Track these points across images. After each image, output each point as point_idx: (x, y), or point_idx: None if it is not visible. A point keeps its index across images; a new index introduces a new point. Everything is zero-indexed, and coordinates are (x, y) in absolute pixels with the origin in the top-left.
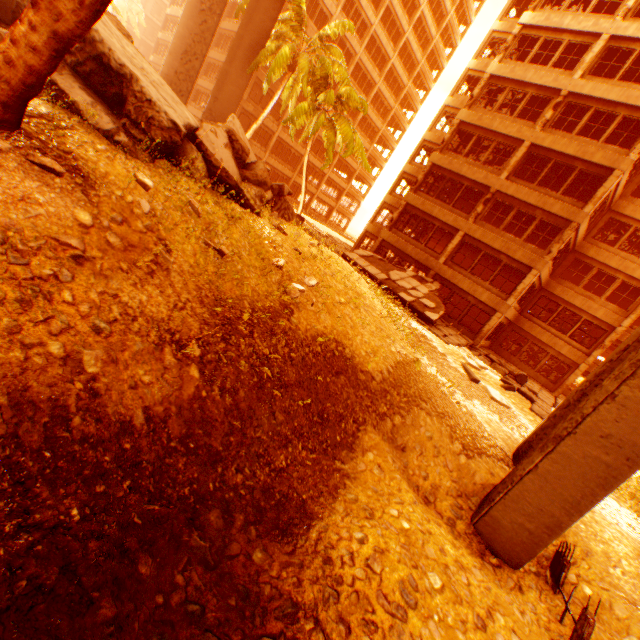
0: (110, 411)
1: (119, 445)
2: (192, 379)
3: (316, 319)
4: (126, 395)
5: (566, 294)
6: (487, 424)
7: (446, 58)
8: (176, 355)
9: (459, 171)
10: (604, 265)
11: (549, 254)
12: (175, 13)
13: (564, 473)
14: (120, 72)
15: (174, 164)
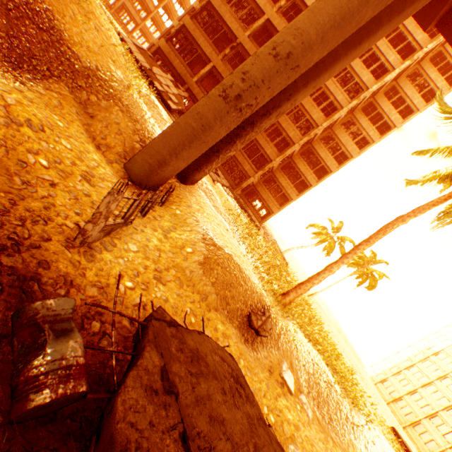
0: None
1: None
2: None
3: None
4: None
5: (258, 136)
6: None
7: None
8: None
9: (224, 16)
10: (280, 125)
11: None
12: None
13: (174, 133)
14: None
15: None
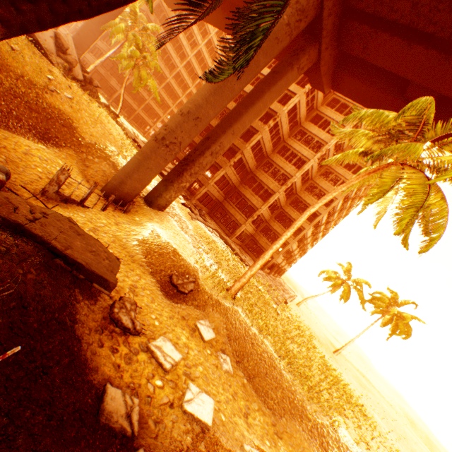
0: None
1: None
2: None
3: (62, 105)
4: None
5: (245, 192)
6: (146, 190)
7: None
8: None
9: None
10: (261, 181)
11: (229, 162)
12: None
13: (129, 164)
14: None
15: None
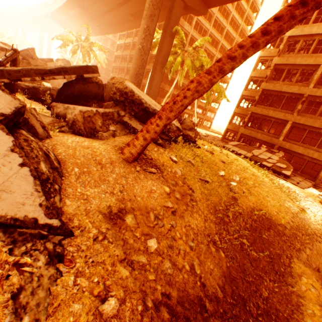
0: (210, 292)
1: (219, 311)
2: (223, 258)
3: (247, 200)
4: (210, 280)
5: None
6: None
7: (249, 31)
8: (213, 247)
9: (280, 89)
10: None
11: None
12: (118, 54)
13: None
14: (153, 112)
15: (177, 144)
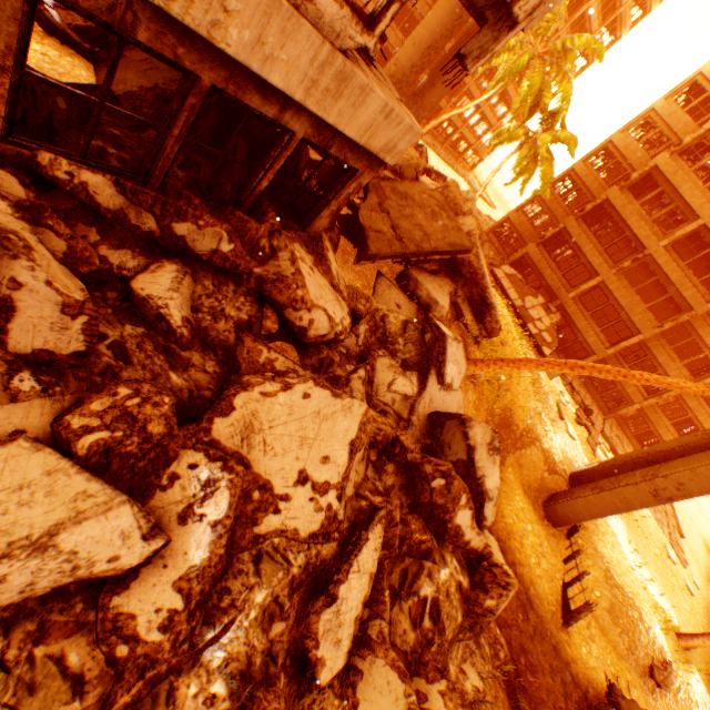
0: None
1: None
2: None
3: (505, 397)
4: None
5: (656, 349)
6: (561, 454)
7: None
8: None
9: (627, 219)
10: (700, 338)
11: (660, 328)
12: None
13: (597, 503)
14: (488, 304)
15: (488, 340)
